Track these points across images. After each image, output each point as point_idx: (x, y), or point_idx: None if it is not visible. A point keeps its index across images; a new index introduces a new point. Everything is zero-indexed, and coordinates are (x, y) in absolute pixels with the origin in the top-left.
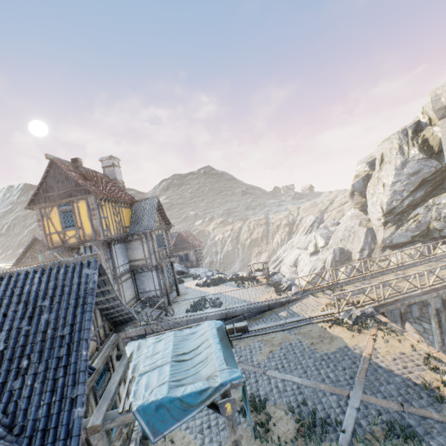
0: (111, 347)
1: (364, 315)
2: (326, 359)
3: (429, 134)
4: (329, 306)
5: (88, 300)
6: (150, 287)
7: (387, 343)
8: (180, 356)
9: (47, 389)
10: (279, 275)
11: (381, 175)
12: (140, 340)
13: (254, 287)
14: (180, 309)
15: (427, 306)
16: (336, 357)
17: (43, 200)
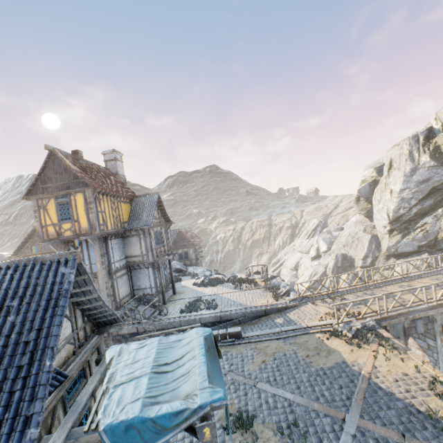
0: (90, 351)
1: (365, 328)
2: (322, 375)
3: (442, 141)
4: (328, 315)
5: (60, 303)
6: (146, 284)
7: (389, 362)
8: (161, 367)
9: (0, 404)
10: (278, 279)
11: (389, 181)
12: (123, 344)
13: (251, 290)
14: (175, 308)
15: (433, 322)
16: (332, 373)
17: (41, 191)
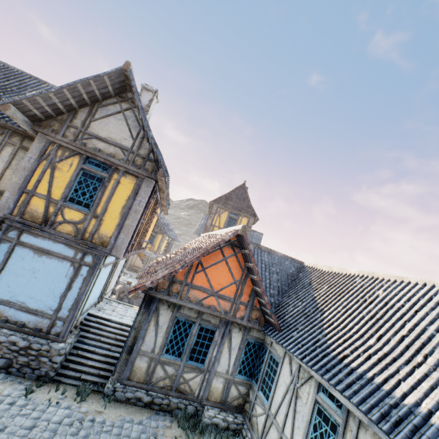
0: None
1: None
2: None
3: None
4: None
5: None
6: None
7: None
8: None
9: None
10: None
11: None
12: None
13: None
14: None
15: None
16: None
17: (222, 203)
